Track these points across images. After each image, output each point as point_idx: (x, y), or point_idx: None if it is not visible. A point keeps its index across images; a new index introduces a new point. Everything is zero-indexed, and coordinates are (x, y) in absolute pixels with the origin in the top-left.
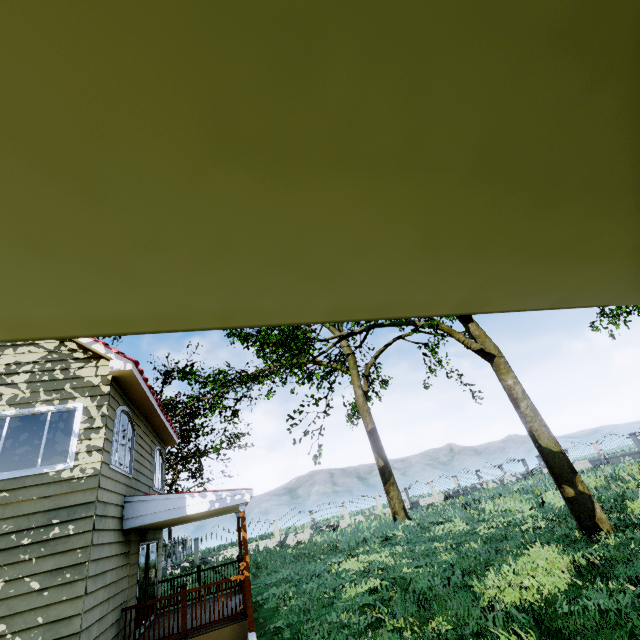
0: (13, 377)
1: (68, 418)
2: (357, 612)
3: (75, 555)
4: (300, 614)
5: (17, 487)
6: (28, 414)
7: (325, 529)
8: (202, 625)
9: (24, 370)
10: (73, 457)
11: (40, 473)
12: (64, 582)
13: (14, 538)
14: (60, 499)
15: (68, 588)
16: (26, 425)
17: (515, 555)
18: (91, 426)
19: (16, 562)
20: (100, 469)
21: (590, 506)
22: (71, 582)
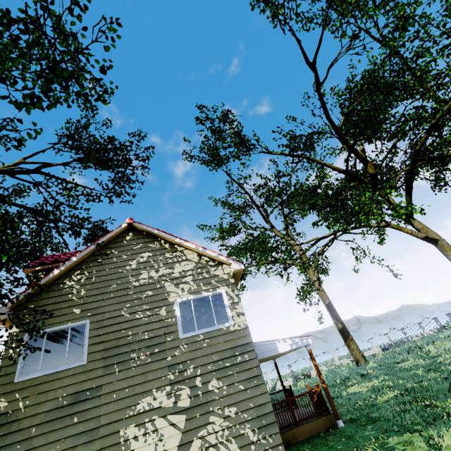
0: (185, 278)
1: (219, 298)
2: (407, 403)
3: (254, 371)
4: (356, 412)
5: (211, 336)
6: (200, 298)
7: (301, 377)
8: (305, 418)
9: (188, 274)
10: (231, 319)
11: (219, 328)
12: (255, 385)
13: (221, 363)
14: (234, 342)
15: (258, 388)
16: (201, 304)
17: None
18: (233, 301)
19: (227, 375)
20: (247, 324)
21: None
22: (258, 385)
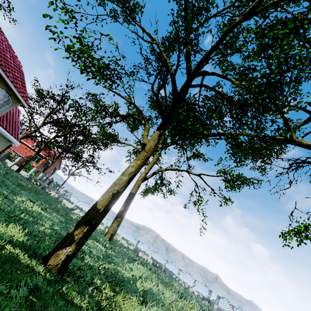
0: None
1: None
2: None
3: None
4: None
5: None
6: None
7: None
8: None
9: None
10: None
11: None
12: None
13: None
14: None
15: None
16: None
17: (8, 224)
18: None
19: None
20: None
21: (64, 244)
22: None
